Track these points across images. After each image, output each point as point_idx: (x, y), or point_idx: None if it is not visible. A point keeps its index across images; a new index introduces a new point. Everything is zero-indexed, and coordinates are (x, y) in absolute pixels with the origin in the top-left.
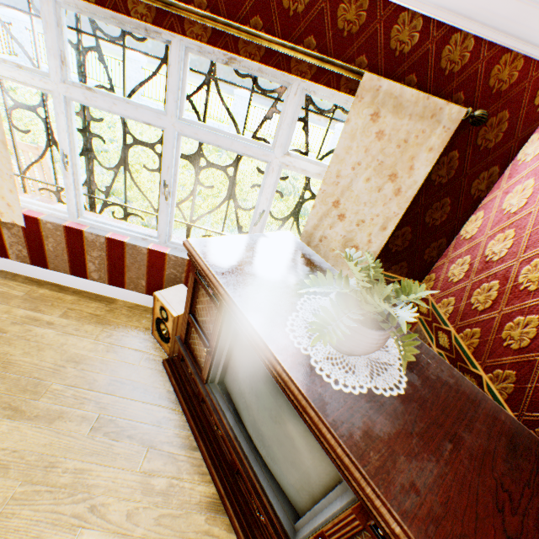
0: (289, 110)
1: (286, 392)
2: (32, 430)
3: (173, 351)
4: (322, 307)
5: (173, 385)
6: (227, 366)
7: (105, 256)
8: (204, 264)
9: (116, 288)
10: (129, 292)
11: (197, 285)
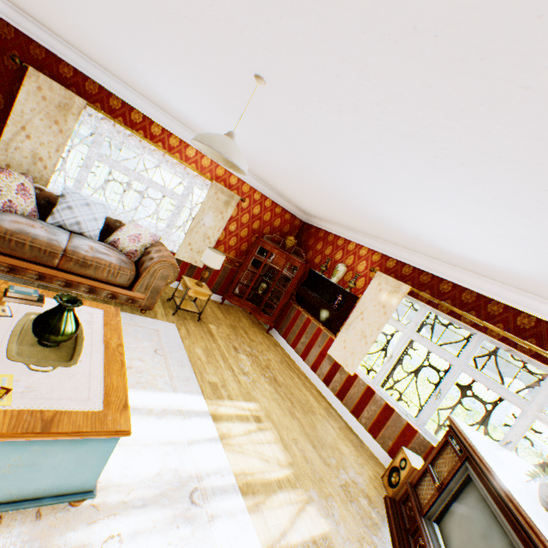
0: (547, 385)
1: (499, 497)
2: (317, 458)
3: (393, 496)
4: (537, 467)
5: (388, 512)
6: (446, 509)
7: (377, 411)
8: (459, 427)
9: (369, 435)
10: (375, 443)
11: (444, 445)
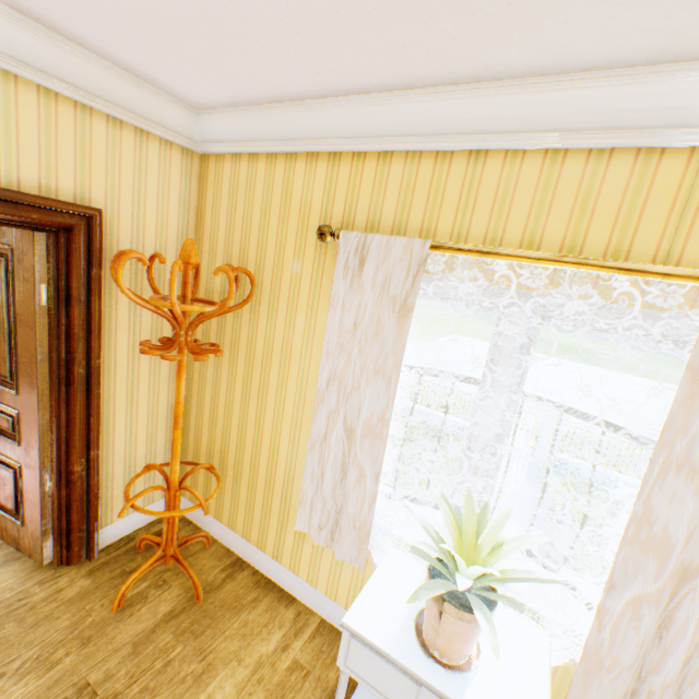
0: None
1: None
2: None
3: None
4: None
5: None
6: None
7: None
8: None
9: None
10: None
11: None
